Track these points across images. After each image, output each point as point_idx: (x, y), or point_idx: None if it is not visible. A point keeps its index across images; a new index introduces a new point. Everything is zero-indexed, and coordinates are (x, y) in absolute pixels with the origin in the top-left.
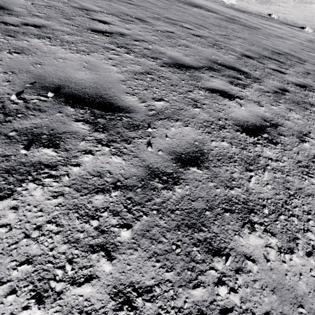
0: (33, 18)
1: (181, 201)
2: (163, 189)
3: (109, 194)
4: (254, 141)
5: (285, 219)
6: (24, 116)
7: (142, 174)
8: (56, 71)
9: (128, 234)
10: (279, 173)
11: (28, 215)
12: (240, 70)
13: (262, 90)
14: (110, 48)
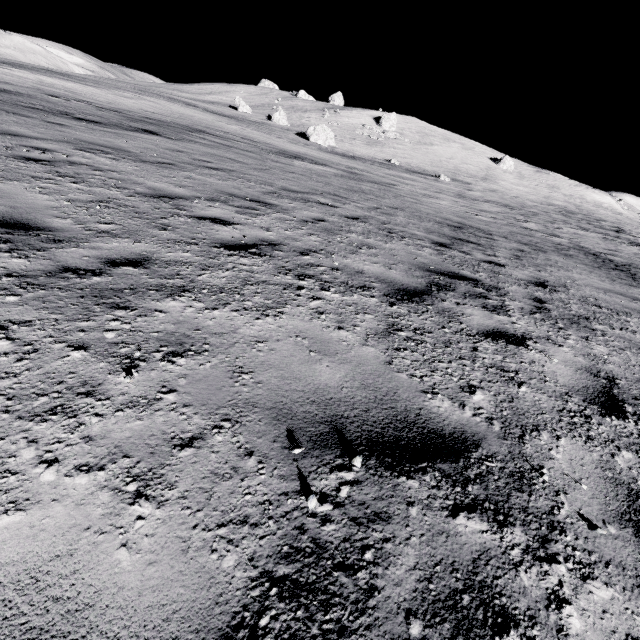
0: (107, 241)
1: None
2: None
3: None
4: (638, 430)
5: None
6: (377, 553)
7: None
8: (285, 380)
9: None
10: None
11: None
12: (465, 276)
13: (525, 310)
14: (294, 286)
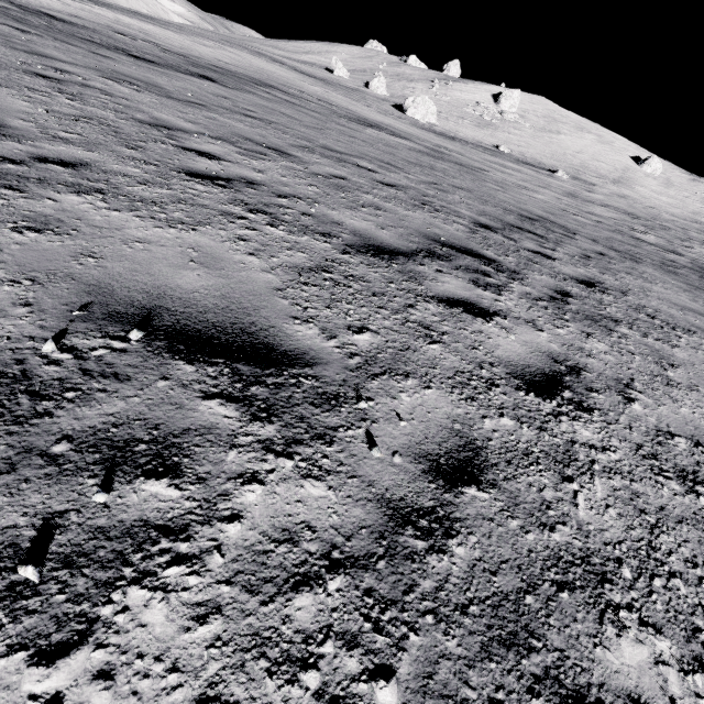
0: (55, 145)
1: (472, 578)
2: (429, 554)
3: (322, 587)
4: (554, 410)
5: (664, 587)
6: (81, 396)
7: (379, 521)
8: (133, 272)
9: (392, 695)
10: (617, 478)
11: (145, 691)
12: (482, 255)
13: (530, 295)
14: (236, 215)
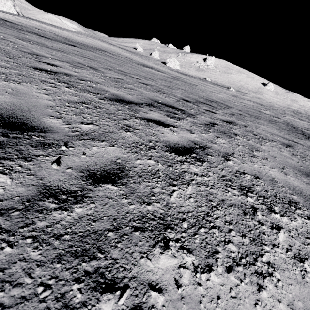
0: None
1: (77, 223)
2: (56, 210)
3: None
4: (182, 160)
5: (206, 232)
6: None
7: (32, 194)
8: None
9: None
10: (203, 186)
11: None
12: (178, 108)
13: (194, 122)
14: (49, 82)
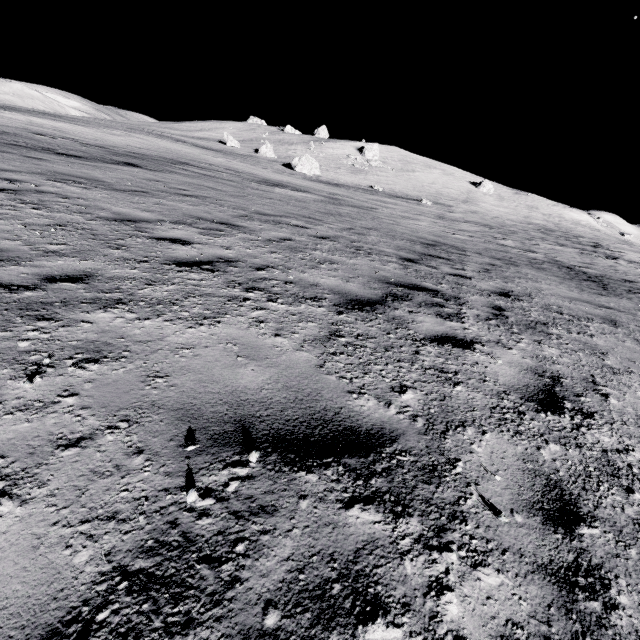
0: (52, 260)
1: None
2: (609, 613)
3: None
4: (573, 424)
5: None
6: (250, 545)
7: (554, 594)
8: (201, 383)
9: None
10: None
11: None
12: (426, 287)
13: (480, 317)
14: (240, 298)
